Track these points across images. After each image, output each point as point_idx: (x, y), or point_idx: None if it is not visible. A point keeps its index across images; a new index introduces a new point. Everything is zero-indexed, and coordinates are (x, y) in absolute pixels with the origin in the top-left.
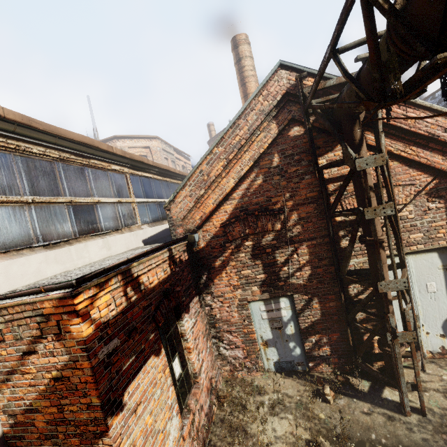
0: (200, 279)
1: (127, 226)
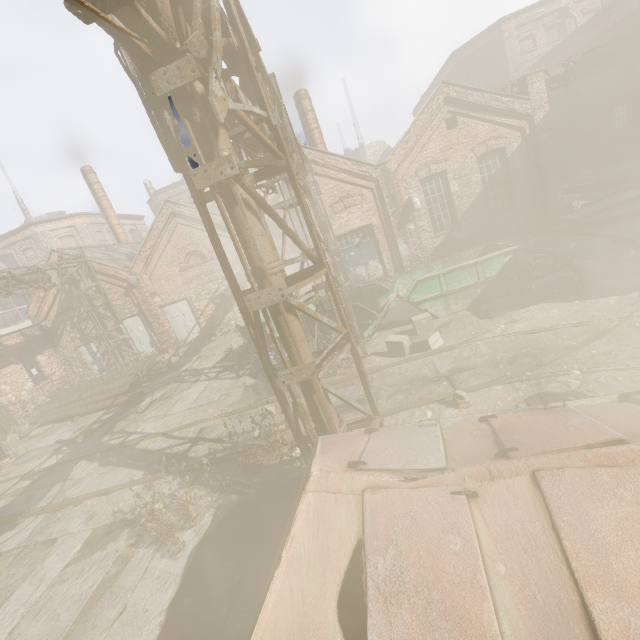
0: (55, 341)
1: (14, 323)
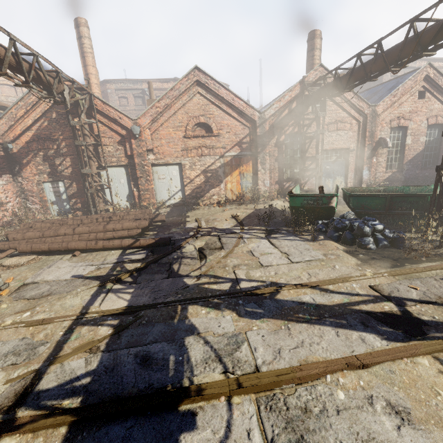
0: (15, 168)
1: None
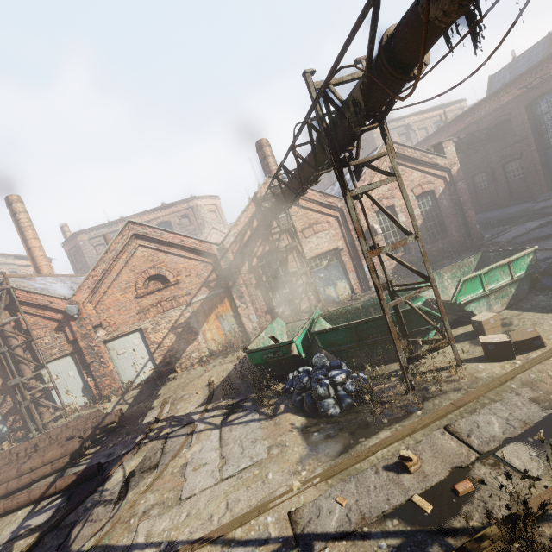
0: None
1: None
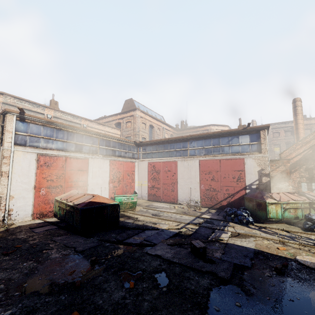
0: None
1: None
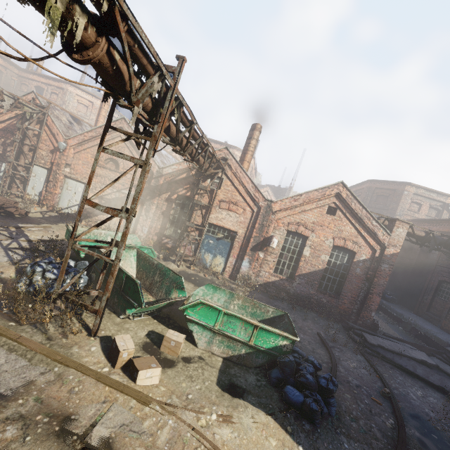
0: None
1: None
